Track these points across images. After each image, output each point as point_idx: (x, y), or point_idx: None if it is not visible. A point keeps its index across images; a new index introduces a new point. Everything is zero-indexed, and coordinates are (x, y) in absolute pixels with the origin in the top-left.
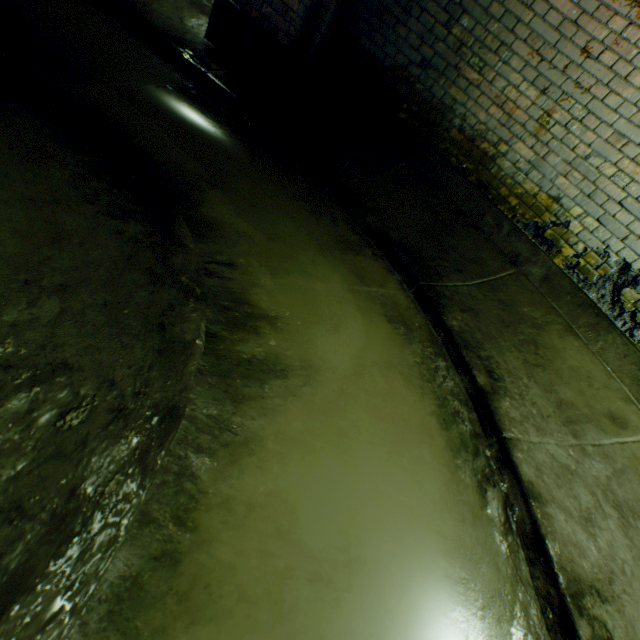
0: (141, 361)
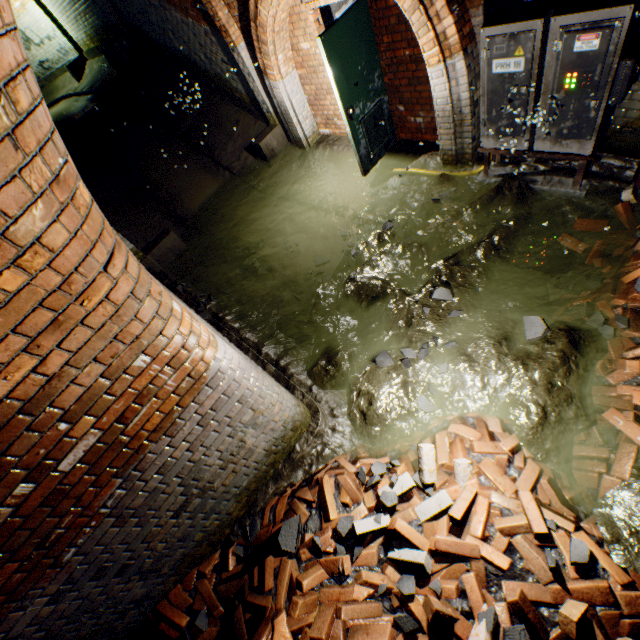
0: None
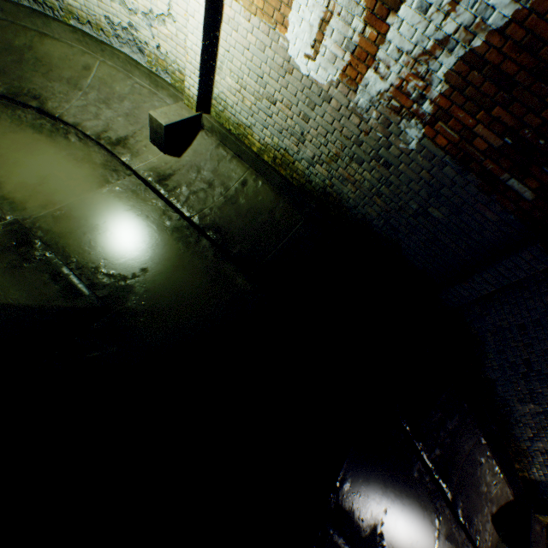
0: None
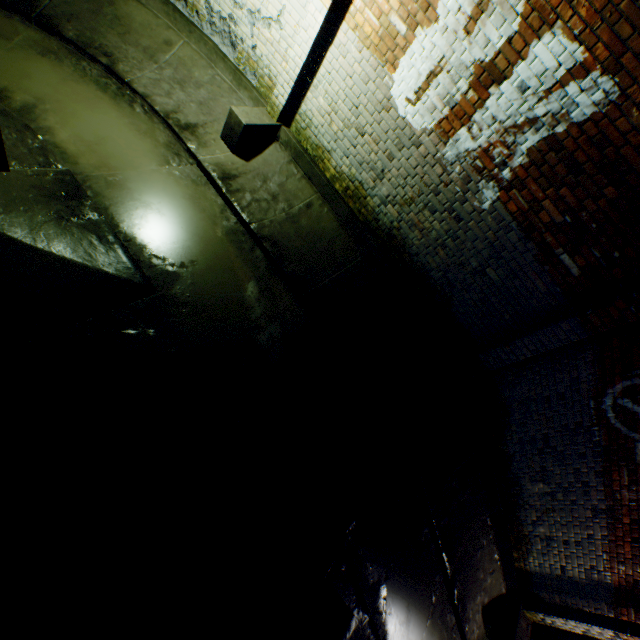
0: (5, 121)
